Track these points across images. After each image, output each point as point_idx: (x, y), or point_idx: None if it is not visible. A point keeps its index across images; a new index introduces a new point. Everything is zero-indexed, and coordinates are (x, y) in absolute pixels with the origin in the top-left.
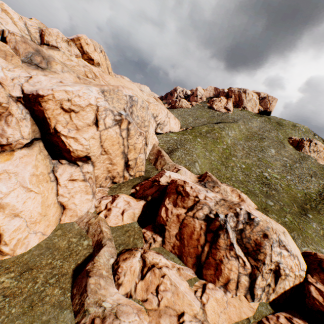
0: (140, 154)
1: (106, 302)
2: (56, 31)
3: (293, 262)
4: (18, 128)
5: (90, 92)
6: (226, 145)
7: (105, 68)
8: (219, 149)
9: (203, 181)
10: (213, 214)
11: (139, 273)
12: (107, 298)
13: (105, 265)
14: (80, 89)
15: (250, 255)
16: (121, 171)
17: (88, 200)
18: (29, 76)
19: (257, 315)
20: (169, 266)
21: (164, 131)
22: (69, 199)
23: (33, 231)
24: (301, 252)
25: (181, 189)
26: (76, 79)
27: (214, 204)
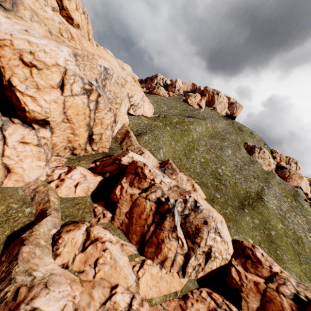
0: (107, 130)
1: (38, 271)
2: None
3: (223, 247)
4: None
5: (60, 52)
6: (191, 138)
7: (85, 32)
8: (185, 141)
9: (163, 167)
10: (165, 198)
11: (81, 245)
12: (39, 267)
13: (44, 235)
14: (48, 44)
15: (189, 238)
16: (84, 143)
17: (39, 166)
18: None
19: (184, 289)
20: (114, 241)
21: (137, 113)
22: (17, 162)
23: None
24: (232, 240)
25: (140, 170)
26: (46, 33)
27: (168, 189)
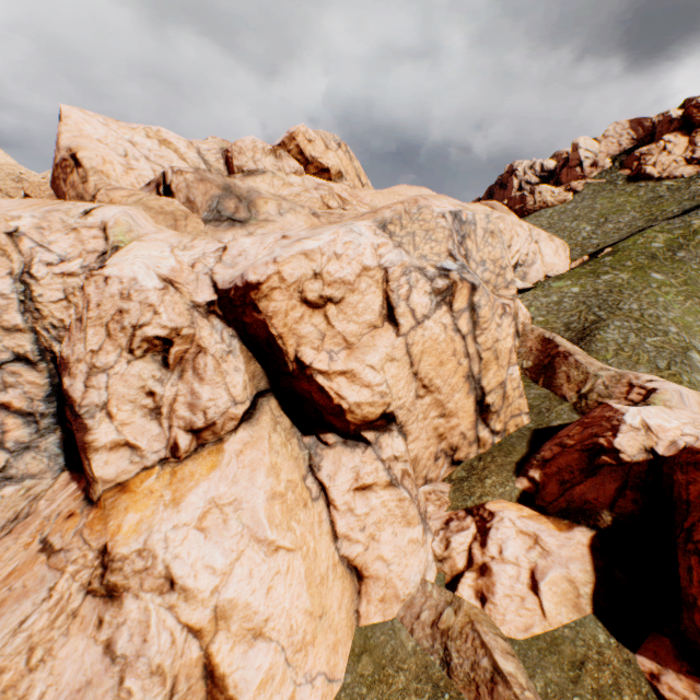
0: (510, 366)
1: None
2: (250, 141)
3: None
4: (221, 380)
5: (358, 238)
6: None
7: (352, 179)
8: None
9: None
10: None
11: None
12: None
13: None
14: (335, 236)
15: None
16: (470, 427)
17: (414, 543)
18: (221, 248)
19: None
20: None
21: (531, 280)
22: (366, 546)
23: (304, 675)
24: None
25: None
26: (310, 220)
27: None
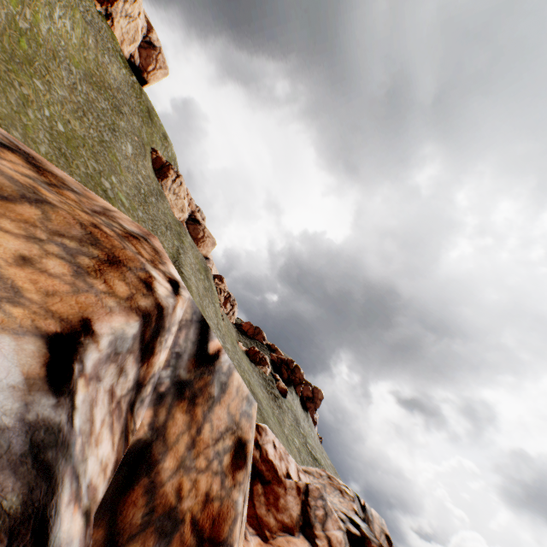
0: None
1: None
2: None
3: None
4: None
5: None
6: (33, 22)
7: None
8: (2, 7)
9: None
10: None
11: None
12: None
13: None
14: None
15: None
16: None
17: None
18: None
19: None
20: None
21: None
22: None
23: None
24: None
25: None
26: None
27: None
